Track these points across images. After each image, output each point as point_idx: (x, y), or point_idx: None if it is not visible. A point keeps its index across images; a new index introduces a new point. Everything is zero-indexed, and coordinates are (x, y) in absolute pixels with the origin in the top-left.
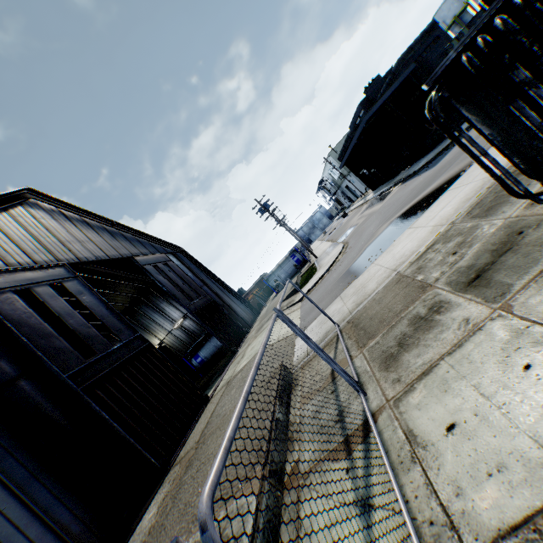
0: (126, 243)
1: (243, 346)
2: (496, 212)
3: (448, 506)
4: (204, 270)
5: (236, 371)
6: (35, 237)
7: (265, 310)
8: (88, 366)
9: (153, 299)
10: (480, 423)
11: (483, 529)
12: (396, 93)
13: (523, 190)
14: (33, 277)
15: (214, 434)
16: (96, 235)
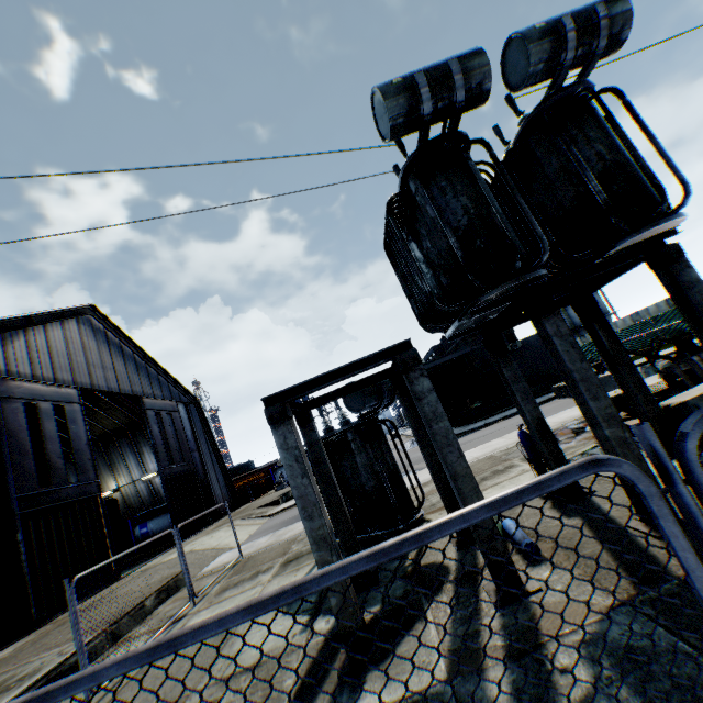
0: (146, 379)
1: (192, 537)
2: None
3: None
4: (209, 432)
5: (162, 560)
6: (69, 354)
7: (245, 506)
8: (38, 494)
9: (139, 437)
10: None
11: None
12: (454, 361)
13: None
14: (46, 394)
15: (99, 606)
16: (122, 364)
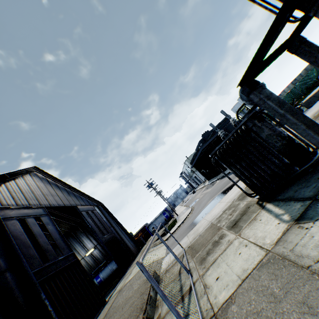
0: (74, 198)
1: (130, 268)
2: (245, 198)
3: (212, 302)
4: (113, 217)
5: (125, 282)
6: (32, 191)
7: (145, 246)
8: (44, 267)
9: (78, 233)
10: (225, 274)
11: (219, 304)
12: (215, 139)
13: (244, 192)
14: (28, 212)
15: (112, 316)
16: (60, 192)
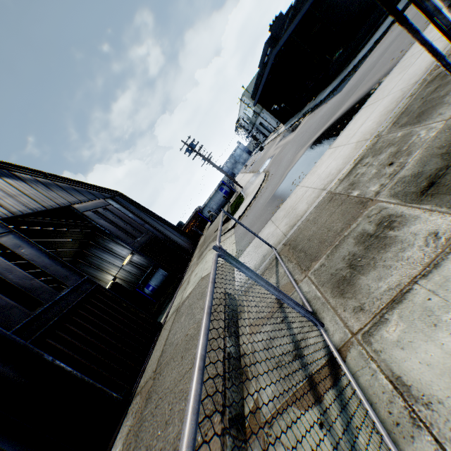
0: (63, 192)
1: (187, 273)
2: (431, 116)
3: None
4: (144, 209)
5: (183, 297)
6: None
7: (203, 239)
8: (35, 317)
9: (100, 241)
10: None
11: None
12: (299, 28)
13: None
14: None
15: (169, 365)
16: (29, 188)
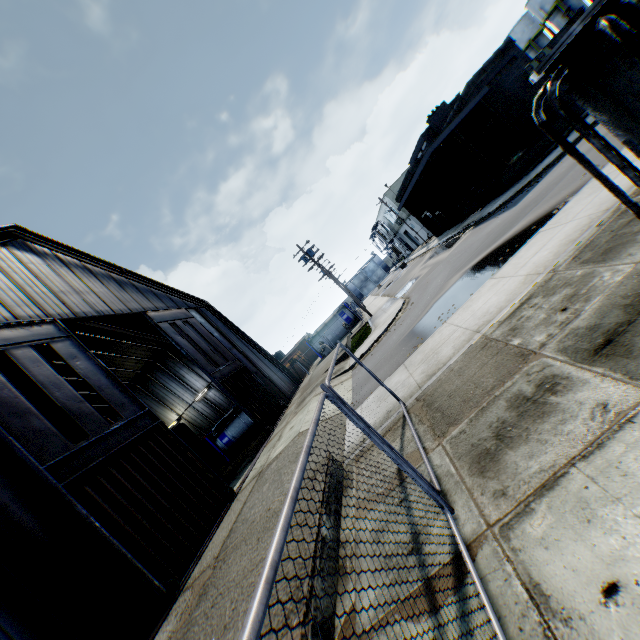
0: (138, 295)
1: (279, 424)
2: (619, 255)
3: None
4: (234, 329)
5: (270, 458)
6: (19, 286)
7: (307, 379)
8: (76, 453)
9: (170, 364)
10: None
11: None
12: (466, 122)
13: None
14: (11, 337)
15: (238, 550)
16: (99, 285)
